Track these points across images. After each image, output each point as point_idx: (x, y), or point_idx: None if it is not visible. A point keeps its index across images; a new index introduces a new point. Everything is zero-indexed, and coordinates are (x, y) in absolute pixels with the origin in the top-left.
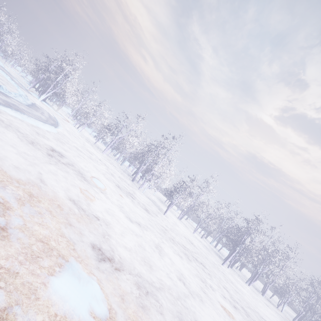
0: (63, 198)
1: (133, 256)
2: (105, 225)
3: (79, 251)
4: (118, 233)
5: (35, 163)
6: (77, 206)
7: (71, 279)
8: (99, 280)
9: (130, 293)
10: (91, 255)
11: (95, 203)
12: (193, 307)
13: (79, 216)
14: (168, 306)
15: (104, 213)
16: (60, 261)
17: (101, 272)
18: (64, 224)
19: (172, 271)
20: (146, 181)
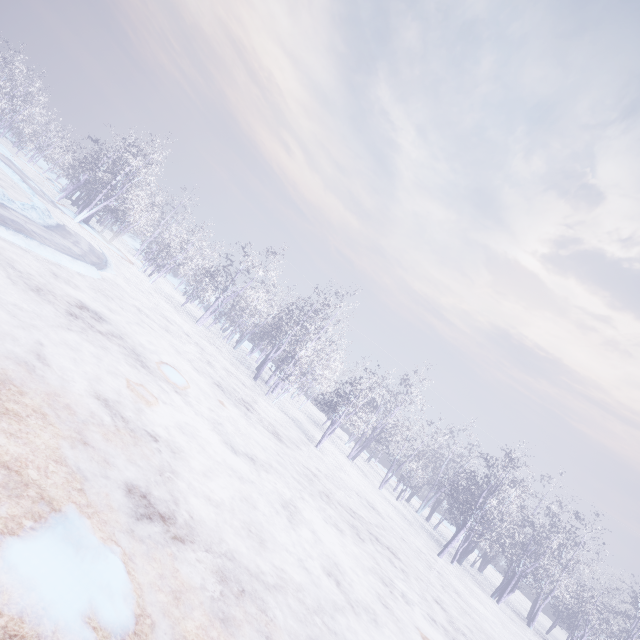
0: (83, 393)
1: (225, 517)
2: (169, 453)
3: (93, 495)
4: (198, 472)
5: (34, 326)
6: (112, 411)
7: (58, 546)
8: (127, 555)
9: (198, 588)
10: (121, 505)
11: (156, 411)
12: (351, 633)
13: (111, 429)
14: (289, 624)
15: (172, 431)
16: (40, 509)
17: (137, 540)
18: (71, 441)
19: (315, 555)
20: (280, 379)
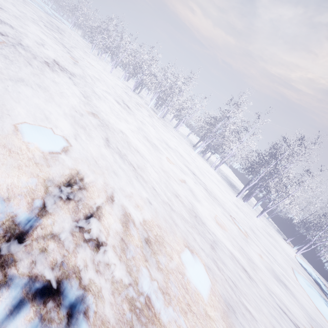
0: None
1: None
2: None
3: None
4: None
5: None
6: None
7: None
8: None
9: None
10: None
11: None
12: None
13: None
14: None
15: None
16: None
17: None
18: None
19: None
20: (91, 43)
